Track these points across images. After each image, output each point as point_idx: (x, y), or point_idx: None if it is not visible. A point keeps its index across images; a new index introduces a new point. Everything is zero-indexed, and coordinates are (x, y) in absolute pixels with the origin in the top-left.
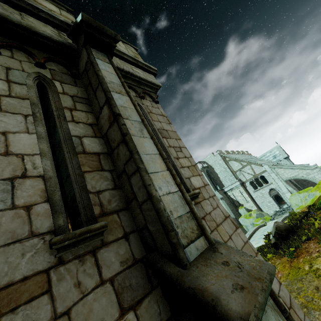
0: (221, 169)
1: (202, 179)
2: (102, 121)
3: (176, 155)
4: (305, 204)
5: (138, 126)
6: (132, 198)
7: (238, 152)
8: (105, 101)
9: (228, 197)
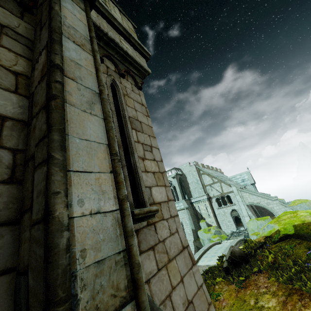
0: (193, 180)
1: (168, 192)
2: (35, 73)
3: (143, 154)
4: (262, 233)
5: (88, 96)
6: (27, 208)
7: (213, 168)
8: (46, 42)
9: (194, 208)
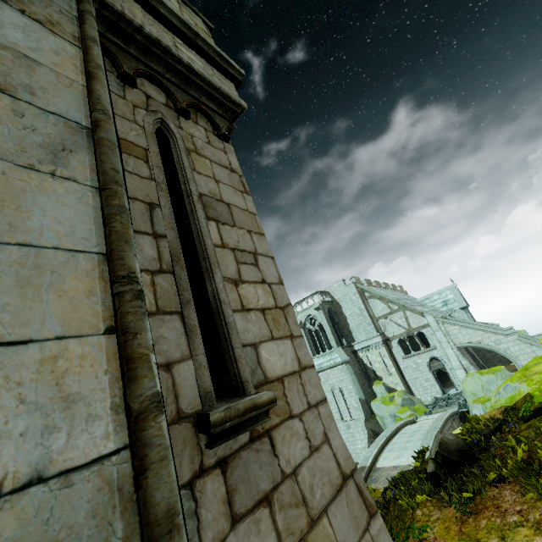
0: (354, 310)
1: (298, 349)
2: None
3: (237, 272)
4: (495, 401)
5: (50, 132)
6: None
7: (387, 286)
8: None
9: (359, 361)
